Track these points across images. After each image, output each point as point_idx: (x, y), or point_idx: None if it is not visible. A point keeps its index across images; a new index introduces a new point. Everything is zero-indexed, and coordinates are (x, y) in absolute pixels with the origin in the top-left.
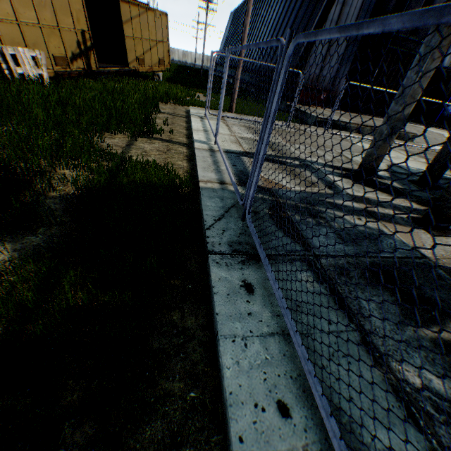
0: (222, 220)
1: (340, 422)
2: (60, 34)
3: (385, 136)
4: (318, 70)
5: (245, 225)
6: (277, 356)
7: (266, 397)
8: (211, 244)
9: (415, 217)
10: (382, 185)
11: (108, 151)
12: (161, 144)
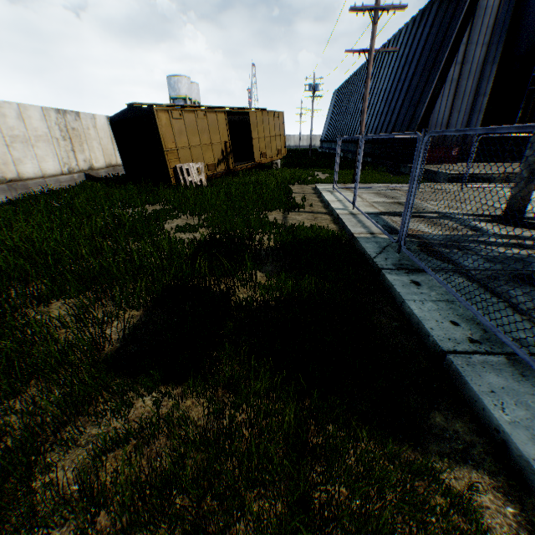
0: (382, 253)
1: (488, 313)
2: (212, 147)
3: (526, 178)
4: (443, 127)
5: (401, 256)
6: (445, 308)
7: (442, 319)
8: (380, 265)
9: None
10: None
11: (277, 222)
12: (307, 215)
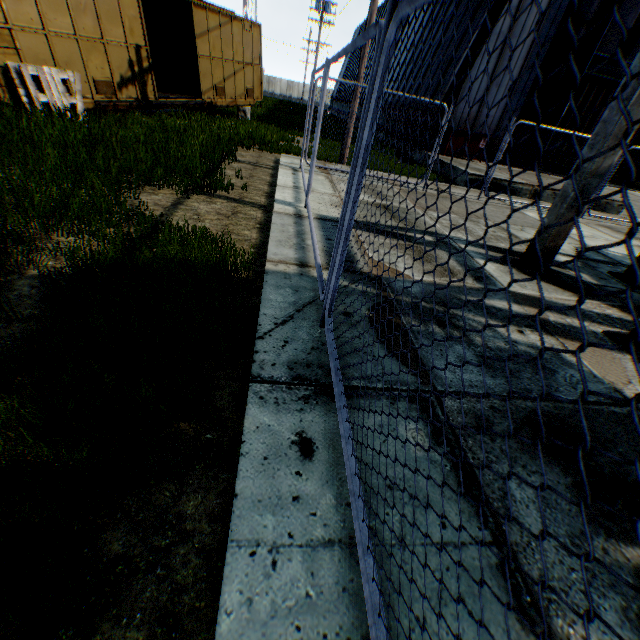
0: (288, 324)
1: None
2: (105, 49)
3: (572, 200)
4: (476, 105)
5: (325, 335)
6: (329, 590)
7: None
8: (258, 364)
9: (617, 333)
10: (565, 279)
11: (139, 211)
12: (225, 204)
